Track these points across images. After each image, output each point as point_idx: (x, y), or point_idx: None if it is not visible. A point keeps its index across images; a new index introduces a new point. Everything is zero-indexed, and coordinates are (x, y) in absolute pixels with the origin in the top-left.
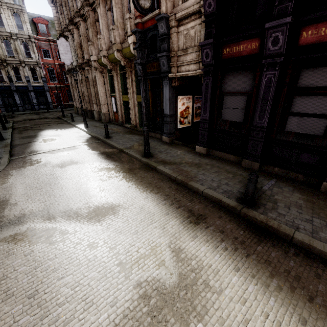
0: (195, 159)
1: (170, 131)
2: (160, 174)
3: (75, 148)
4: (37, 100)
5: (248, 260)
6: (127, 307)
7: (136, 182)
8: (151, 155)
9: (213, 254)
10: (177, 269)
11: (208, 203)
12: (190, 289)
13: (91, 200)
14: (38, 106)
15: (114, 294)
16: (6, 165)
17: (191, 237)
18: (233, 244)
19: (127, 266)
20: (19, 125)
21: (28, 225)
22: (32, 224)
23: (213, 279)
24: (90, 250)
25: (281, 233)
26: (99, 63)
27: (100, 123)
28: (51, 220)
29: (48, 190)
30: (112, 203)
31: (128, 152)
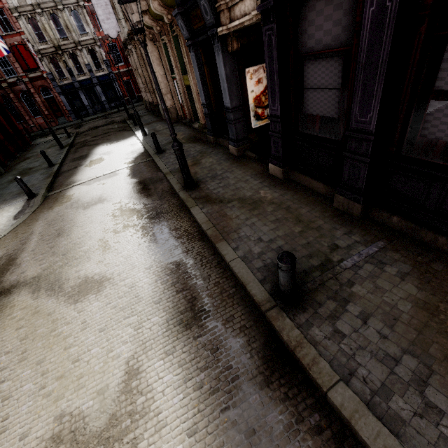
0: (258, 190)
1: (238, 136)
2: (192, 222)
3: (114, 175)
4: (105, 96)
5: (219, 419)
6: (32, 447)
7: (151, 237)
8: (196, 185)
9: (175, 391)
10: (115, 405)
11: (229, 285)
12: (110, 446)
13: (86, 265)
14: (108, 105)
15: (31, 423)
16: (39, 205)
17: (164, 353)
18: (216, 379)
19: (65, 384)
20: (79, 140)
21: (13, 299)
22: (17, 297)
23: (148, 439)
24: (44, 348)
25: (311, 377)
26: (145, 24)
27: (166, 124)
28: (35, 294)
29: (55, 246)
30: (105, 273)
31: (170, 179)
